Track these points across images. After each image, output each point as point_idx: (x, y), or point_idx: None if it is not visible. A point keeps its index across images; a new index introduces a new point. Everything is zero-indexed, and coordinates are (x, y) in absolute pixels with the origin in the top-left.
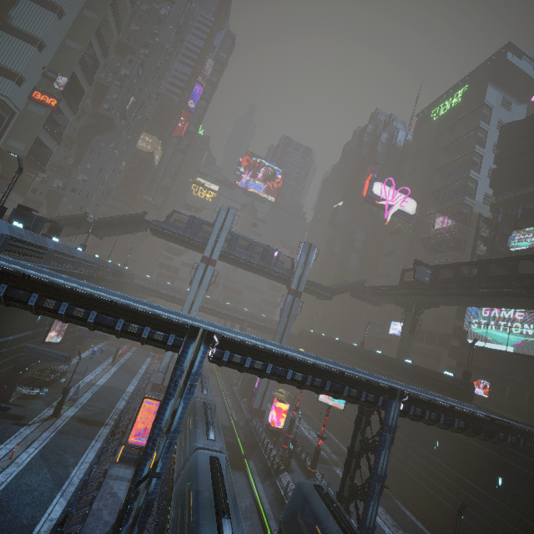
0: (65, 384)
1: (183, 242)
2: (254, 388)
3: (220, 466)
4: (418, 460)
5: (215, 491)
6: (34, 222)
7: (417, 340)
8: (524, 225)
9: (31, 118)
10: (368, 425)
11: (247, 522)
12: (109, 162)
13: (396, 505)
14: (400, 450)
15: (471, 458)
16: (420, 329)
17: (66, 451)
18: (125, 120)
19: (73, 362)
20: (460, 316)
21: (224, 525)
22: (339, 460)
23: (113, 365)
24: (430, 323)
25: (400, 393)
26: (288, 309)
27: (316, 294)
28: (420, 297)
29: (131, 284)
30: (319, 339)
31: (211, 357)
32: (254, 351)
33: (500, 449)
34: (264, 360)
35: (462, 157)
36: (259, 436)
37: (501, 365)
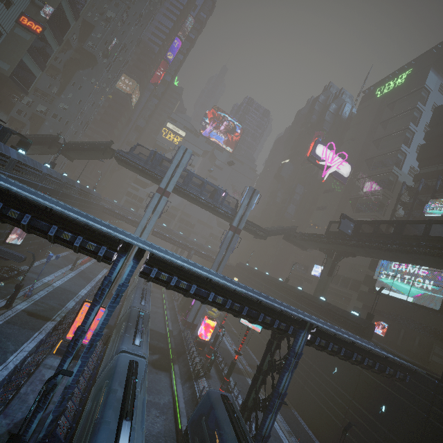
0: (24, 281)
1: (144, 173)
2: (190, 305)
3: (137, 370)
4: (318, 381)
5: (125, 393)
6: (0, 131)
7: (333, 283)
8: (440, 196)
9: (16, 41)
10: (278, 348)
11: (162, 417)
12: (89, 95)
13: (294, 415)
14: (304, 371)
15: (362, 386)
16: (337, 274)
17: (8, 339)
18: (107, 59)
19: (36, 264)
20: (372, 267)
21: (124, 426)
22: (252, 372)
23: (72, 271)
24: (347, 270)
25: (310, 325)
26: (227, 242)
27: (254, 233)
28: (342, 246)
29: (97, 205)
30: (252, 271)
31: (140, 272)
32: (181, 272)
33: (388, 381)
34: (190, 281)
35: (397, 132)
36: (188, 345)
37: (400, 311)
